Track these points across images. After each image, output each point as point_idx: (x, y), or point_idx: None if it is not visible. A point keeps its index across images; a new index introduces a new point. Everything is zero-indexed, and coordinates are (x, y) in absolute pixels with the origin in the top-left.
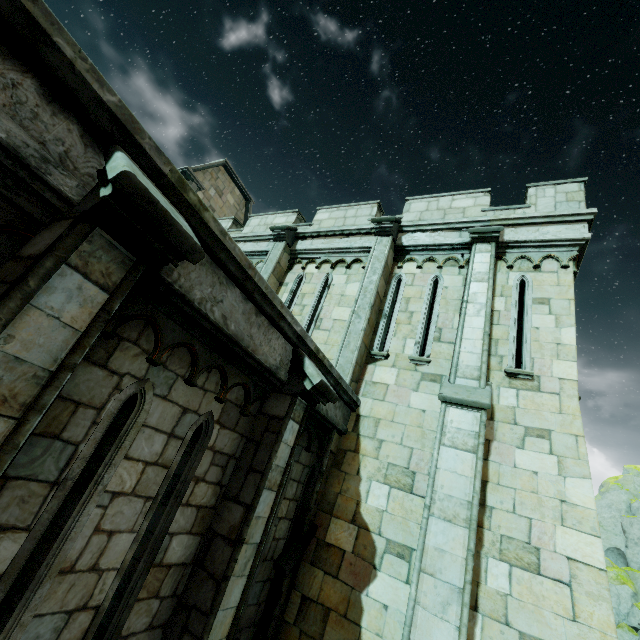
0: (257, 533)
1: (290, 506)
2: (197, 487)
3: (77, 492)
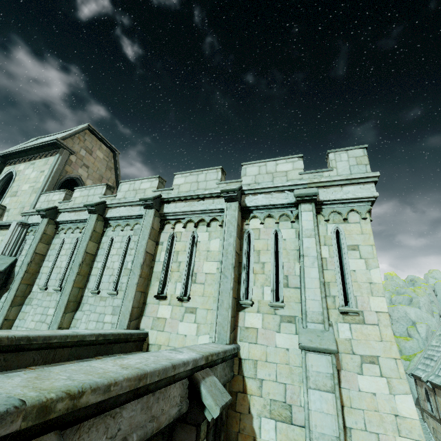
0: None
1: None
2: None
3: None
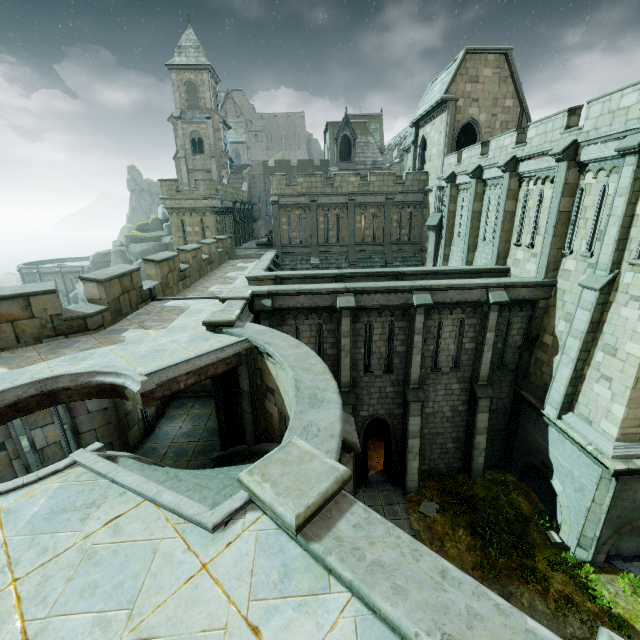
0: (490, 342)
1: (519, 331)
2: (467, 333)
3: (438, 338)
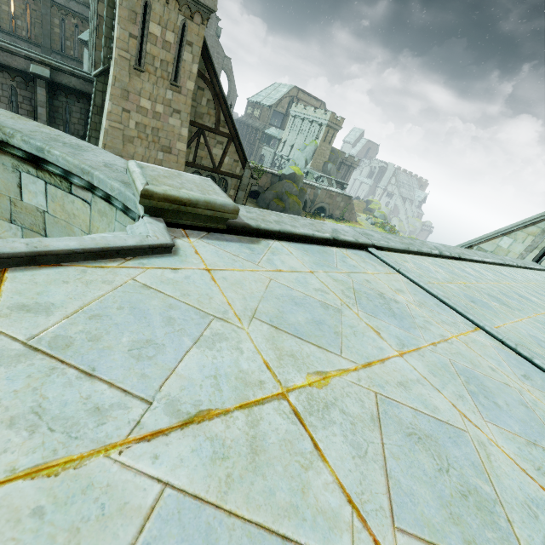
0: (44, 118)
1: (80, 121)
2: (22, 105)
3: None
